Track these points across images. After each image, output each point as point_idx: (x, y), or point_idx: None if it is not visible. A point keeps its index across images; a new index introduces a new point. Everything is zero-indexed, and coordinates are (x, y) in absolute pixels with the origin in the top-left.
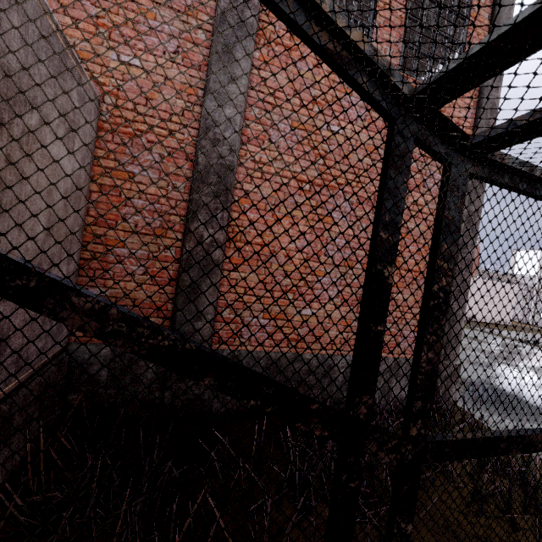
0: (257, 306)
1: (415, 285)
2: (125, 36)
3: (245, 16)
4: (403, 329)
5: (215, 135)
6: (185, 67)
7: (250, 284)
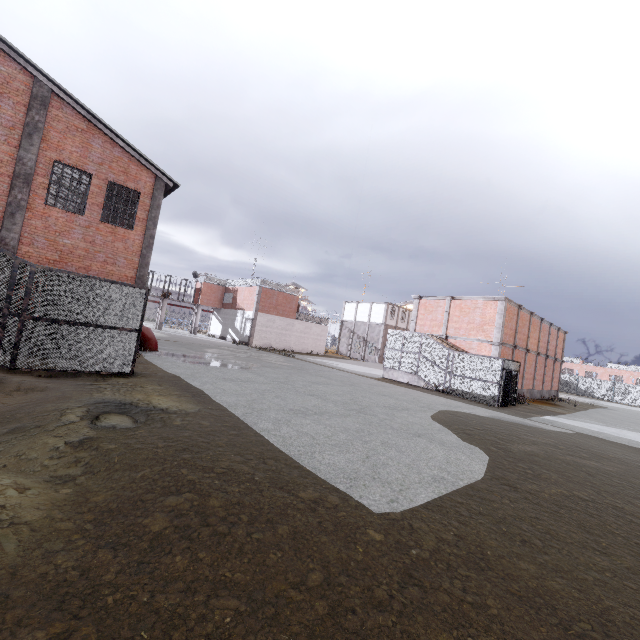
0: None
1: None
2: None
3: (21, 203)
4: None
5: (6, 243)
6: None
7: None
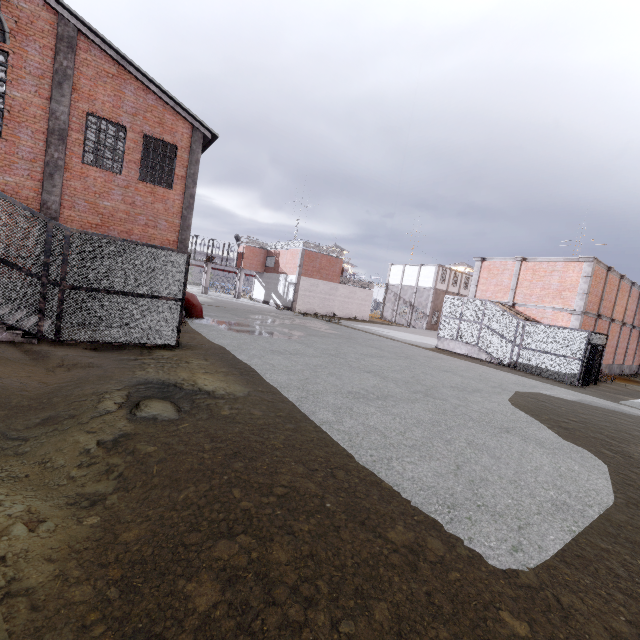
0: None
1: None
2: (6, 170)
3: (58, 163)
4: None
5: (48, 207)
6: (33, 181)
7: None
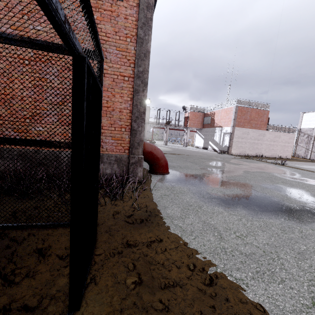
0: (9, 125)
1: (109, 115)
2: None
3: None
4: (104, 138)
5: None
6: None
7: (3, 114)
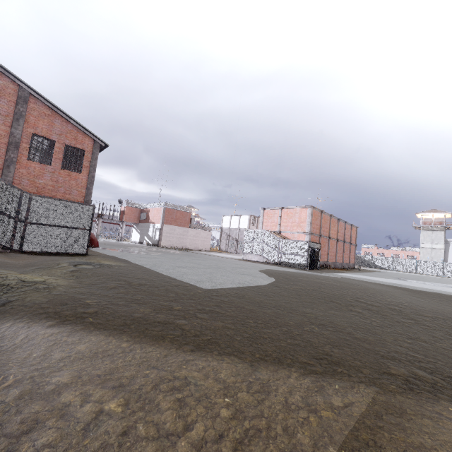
0: None
1: None
2: None
3: (13, 160)
4: None
5: None
6: None
7: None
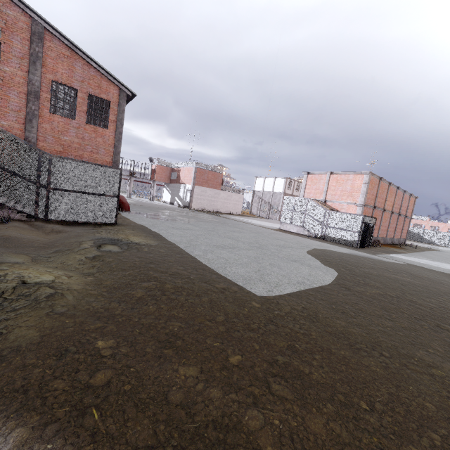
0: None
1: None
2: (2, 117)
3: (35, 113)
4: None
5: (29, 140)
6: (19, 124)
7: None
